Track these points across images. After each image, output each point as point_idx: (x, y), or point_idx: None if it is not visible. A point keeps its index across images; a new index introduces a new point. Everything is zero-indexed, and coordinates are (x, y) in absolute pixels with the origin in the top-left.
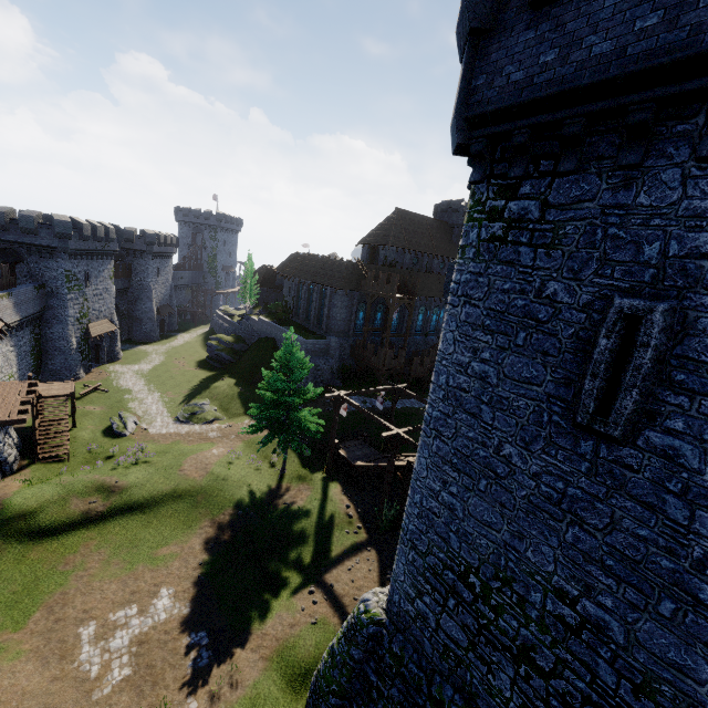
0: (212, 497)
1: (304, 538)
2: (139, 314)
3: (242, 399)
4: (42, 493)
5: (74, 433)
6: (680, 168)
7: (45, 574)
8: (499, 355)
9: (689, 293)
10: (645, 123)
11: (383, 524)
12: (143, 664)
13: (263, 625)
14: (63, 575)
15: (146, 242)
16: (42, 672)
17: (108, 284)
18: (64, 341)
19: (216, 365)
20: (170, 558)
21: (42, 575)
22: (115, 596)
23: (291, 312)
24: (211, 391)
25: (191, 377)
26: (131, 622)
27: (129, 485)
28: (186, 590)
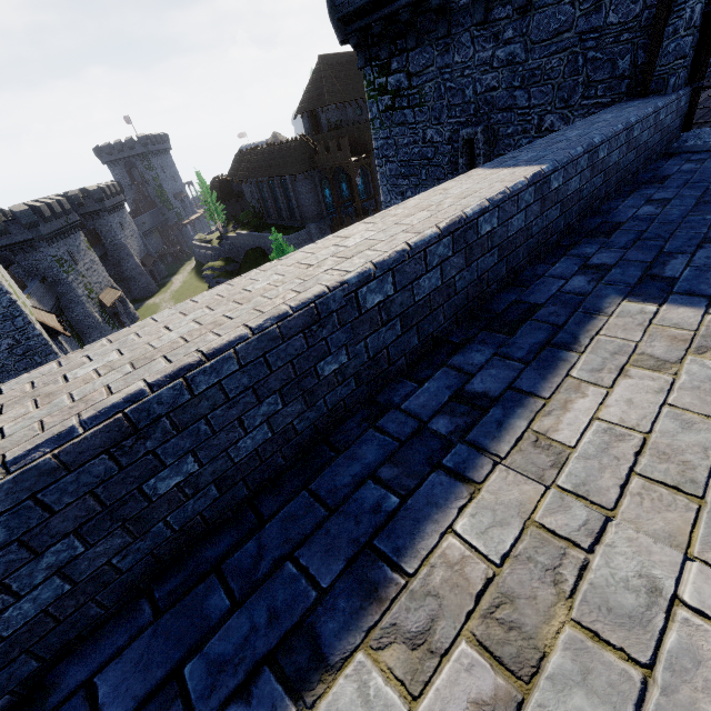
0: None
1: None
2: (129, 273)
3: None
4: None
5: None
6: (469, 32)
7: None
8: (416, 191)
9: (492, 115)
10: (441, 7)
11: None
12: None
13: None
14: None
15: (96, 201)
16: None
17: (91, 256)
18: (90, 318)
19: None
20: None
21: None
22: None
23: (263, 216)
24: None
25: None
26: None
27: None
28: None
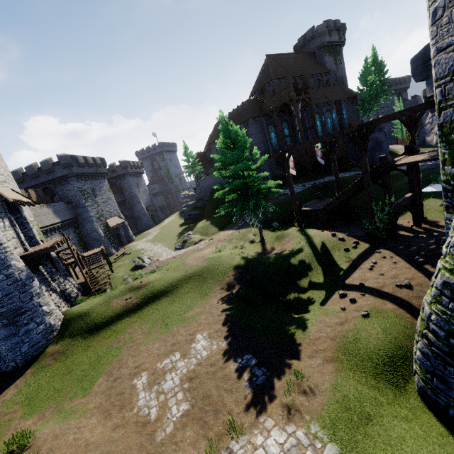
0: (214, 270)
1: (307, 266)
2: (137, 214)
3: (214, 225)
4: (92, 303)
5: (113, 275)
6: None
7: (104, 352)
8: None
9: None
10: None
11: (379, 230)
12: (198, 396)
13: (308, 333)
14: (117, 349)
15: (123, 167)
16: (104, 423)
17: (109, 195)
18: (95, 232)
19: (191, 221)
20: (196, 315)
21: (102, 353)
22: (159, 351)
23: None
24: (192, 230)
25: (178, 231)
26: (176, 365)
27: (151, 282)
28: (217, 330)
